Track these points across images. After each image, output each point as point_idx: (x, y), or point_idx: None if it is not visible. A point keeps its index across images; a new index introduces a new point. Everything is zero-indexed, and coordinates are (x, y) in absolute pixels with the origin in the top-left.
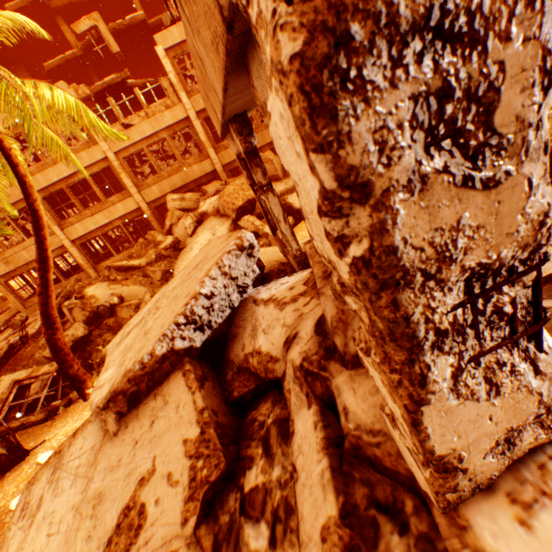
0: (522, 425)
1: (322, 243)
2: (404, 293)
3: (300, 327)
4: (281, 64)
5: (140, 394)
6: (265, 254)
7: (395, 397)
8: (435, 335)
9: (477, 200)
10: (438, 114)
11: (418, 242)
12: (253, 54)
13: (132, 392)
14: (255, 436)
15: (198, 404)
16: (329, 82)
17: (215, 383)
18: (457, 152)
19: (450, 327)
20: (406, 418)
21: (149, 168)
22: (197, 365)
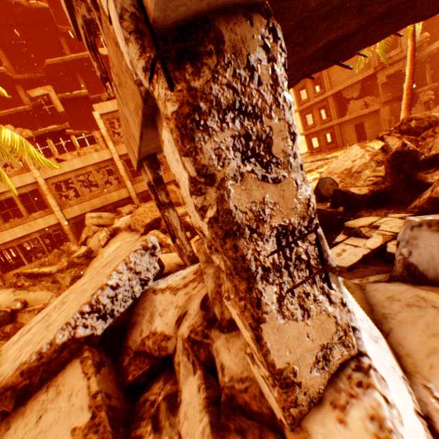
0: (330, 343)
1: (194, 216)
2: (240, 241)
3: (189, 306)
4: (168, 115)
5: (31, 388)
6: (166, 258)
7: (244, 320)
8: (262, 270)
9: (271, 188)
10: (246, 146)
11: (243, 209)
12: (159, 117)
13: (22, 387)
14: (146, 415)
15: (93, 389)
16: (190, 125)
17: (111, 369)
18: (258, 164)
19: (271, 266)
20: (253, 336)
21: (74, 192)
22: (96, 352)
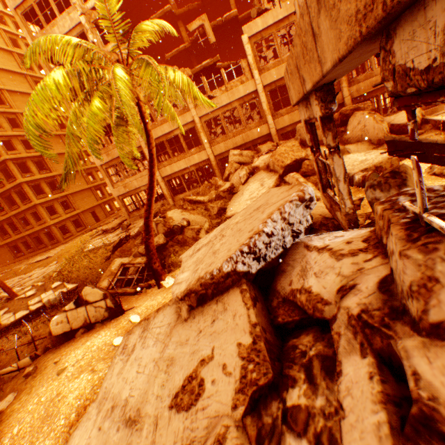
0: None
1: None
2: None
3: (359, 280)
4: None
5: (206, 297)
6: None
7: None
8: None
9: None
10: None
11: None
12: (413, 16)
13: (201, 294)
14: (297, 361)
15: (251, 319)
16: None
17: (262, 305)
18: None
19: None
20: None
21: (219, 130)
22: (251, 287)
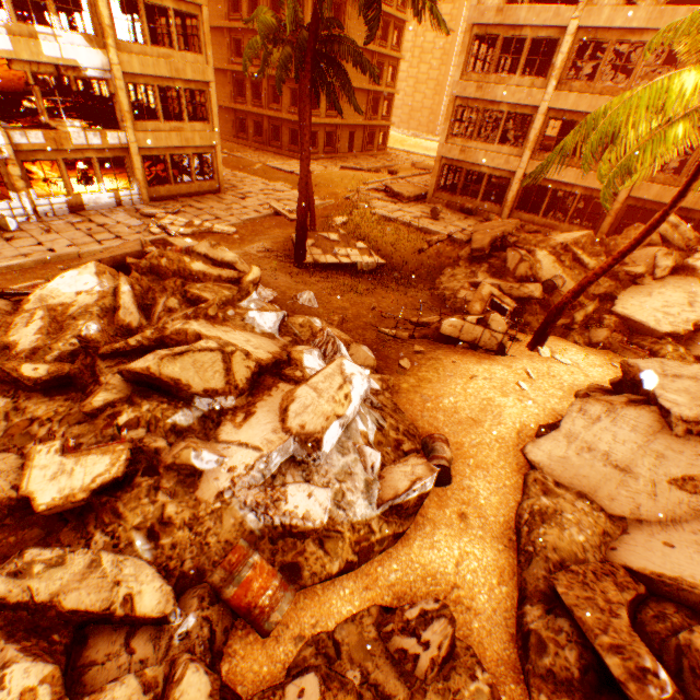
0: None
1: None
2: None
3: None
4: None
5: None
6: None
7: None
8: None
9: None
10: None
11: None
12: None
13: None
14: None
15: None
16: None
17: None
18: None
19: None
20: None
21: None
22: None
